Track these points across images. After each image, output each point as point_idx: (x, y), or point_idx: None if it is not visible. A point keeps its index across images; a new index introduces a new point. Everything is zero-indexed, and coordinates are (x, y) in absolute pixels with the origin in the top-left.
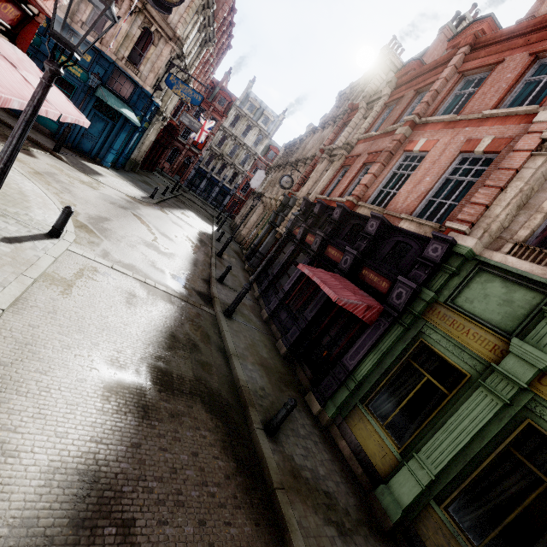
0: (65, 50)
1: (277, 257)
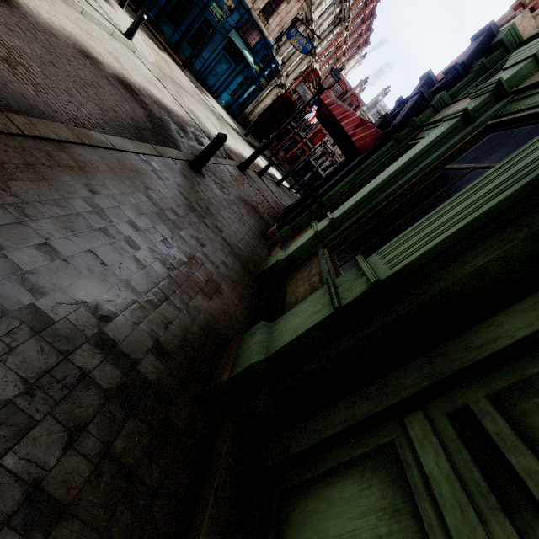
0: (218, 0)
1: None
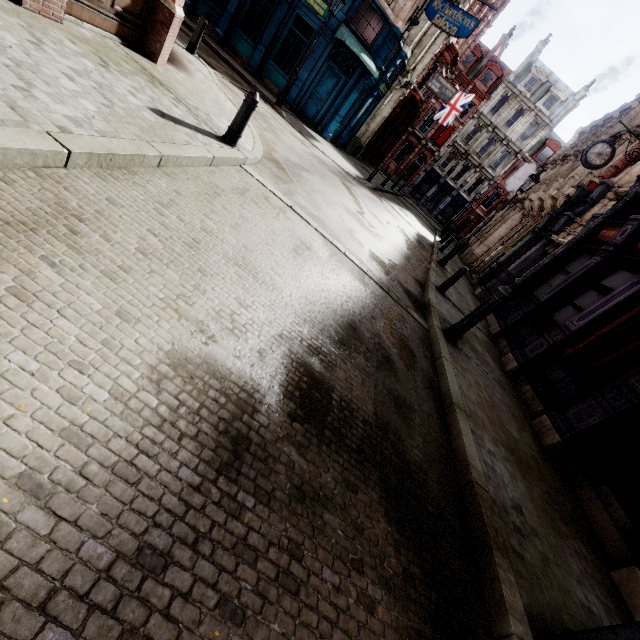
0: None
1: (546, 279)
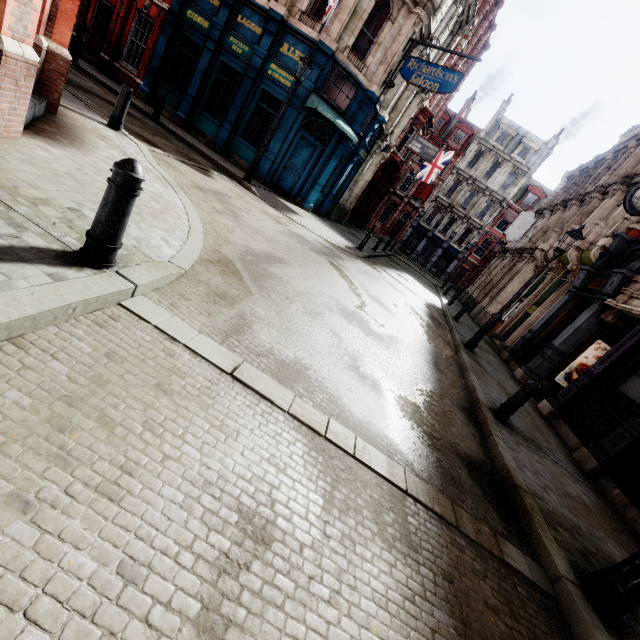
0: (277, 57)
1: (632, 368)
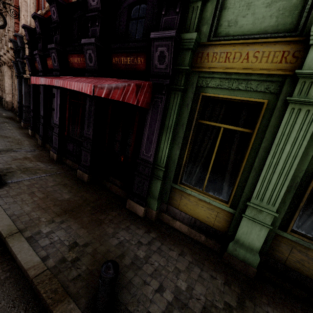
0: None
1: (39, 101)
